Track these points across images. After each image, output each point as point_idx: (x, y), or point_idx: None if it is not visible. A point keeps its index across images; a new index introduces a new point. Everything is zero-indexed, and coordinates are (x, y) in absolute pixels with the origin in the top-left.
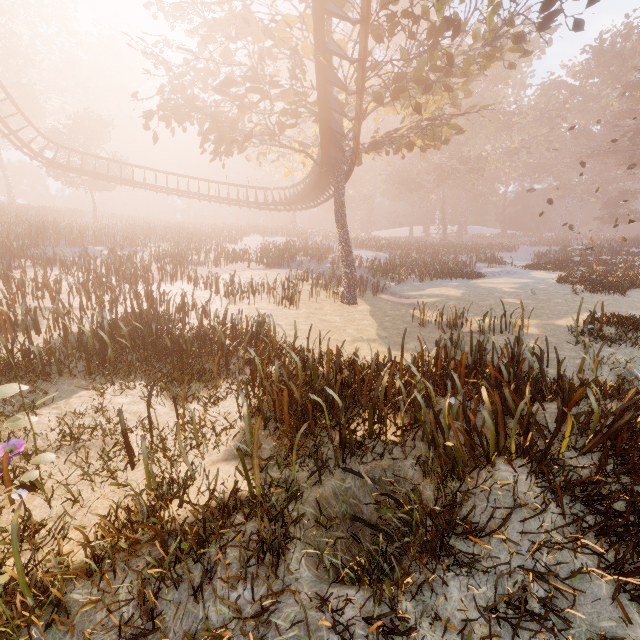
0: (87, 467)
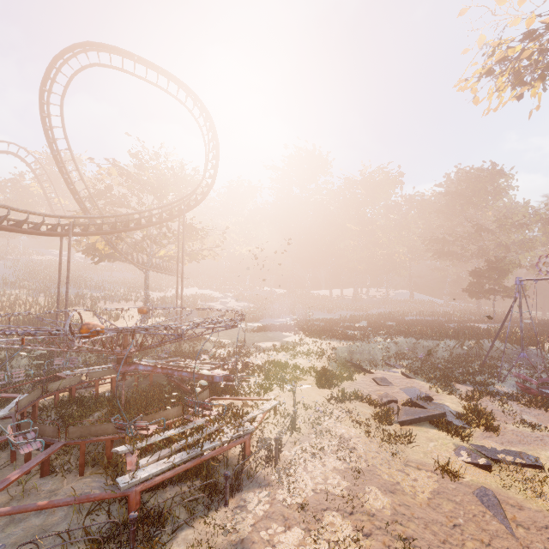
0: None
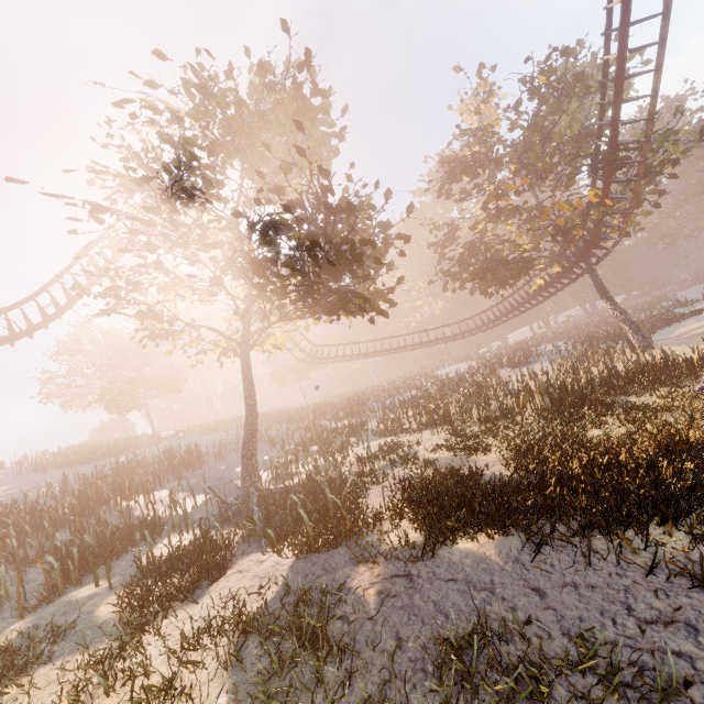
0: None
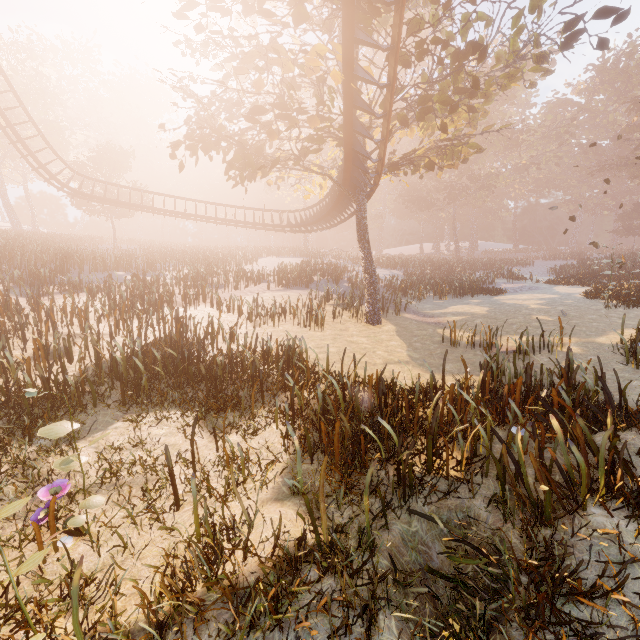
0: (131, 508)
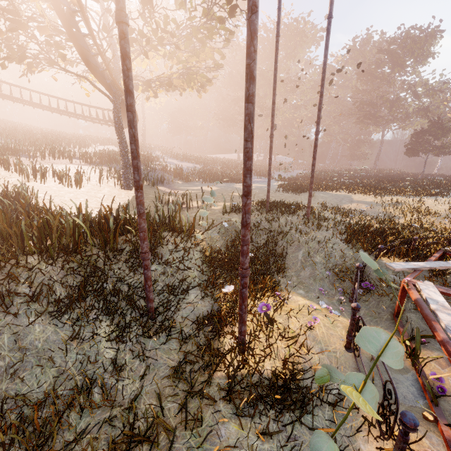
0: None
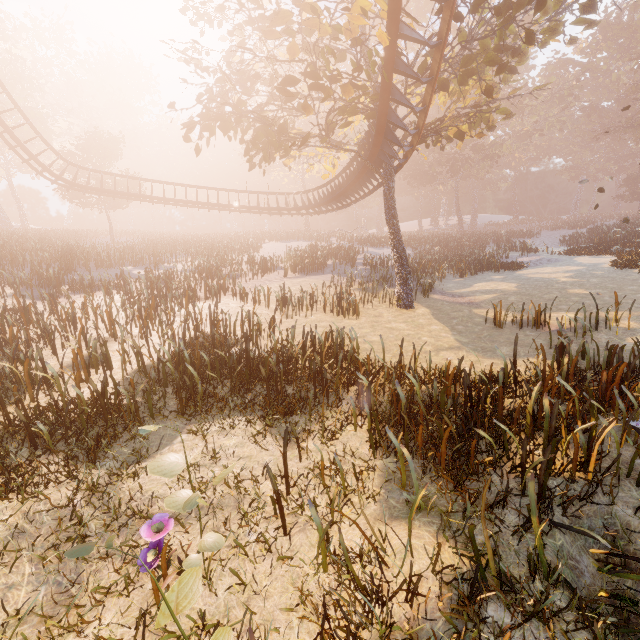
0: (235, 537)
